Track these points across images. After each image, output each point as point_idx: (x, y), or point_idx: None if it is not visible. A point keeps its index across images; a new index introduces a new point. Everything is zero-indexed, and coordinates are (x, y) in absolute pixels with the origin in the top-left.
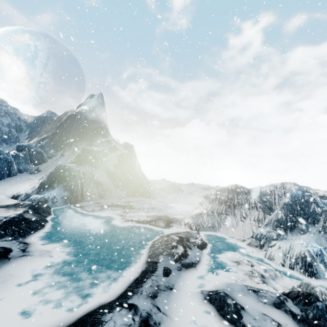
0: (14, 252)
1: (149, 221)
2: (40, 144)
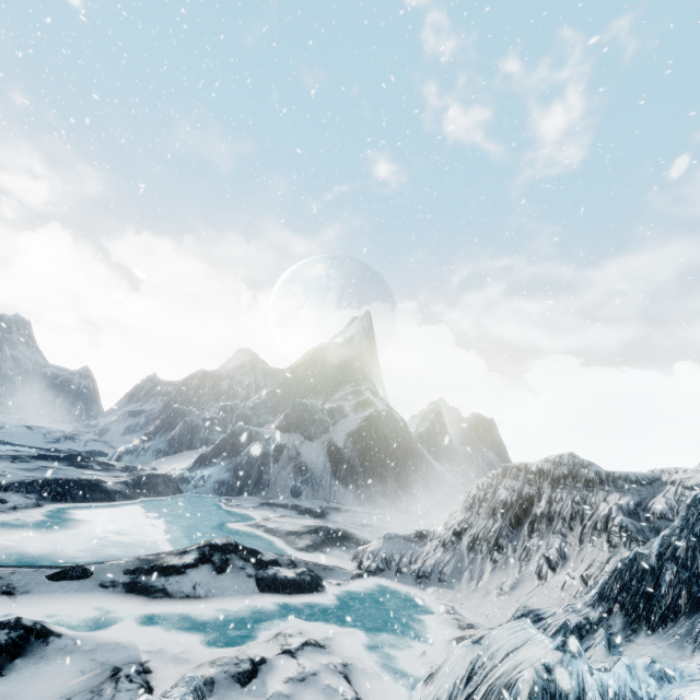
0: (1, 505)
1: (289, 532)
2: (252, 404)
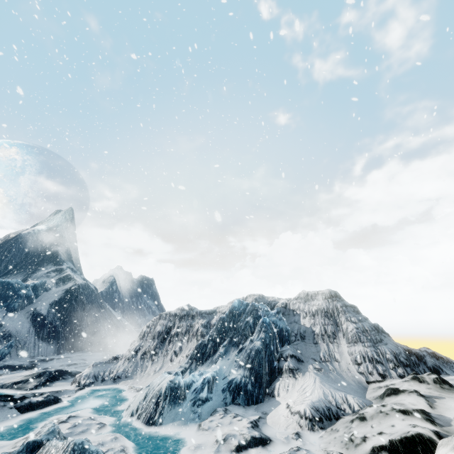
0: None
1: (15, 383)
2: None
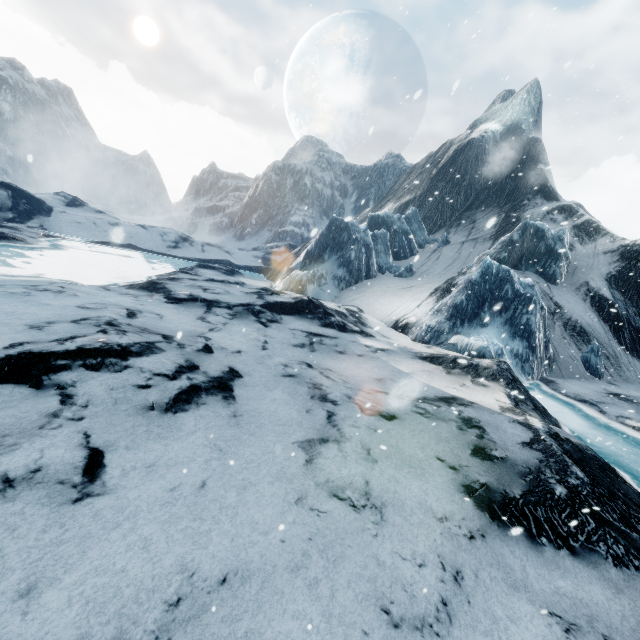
0: None
1: None
2: (403, 216)
